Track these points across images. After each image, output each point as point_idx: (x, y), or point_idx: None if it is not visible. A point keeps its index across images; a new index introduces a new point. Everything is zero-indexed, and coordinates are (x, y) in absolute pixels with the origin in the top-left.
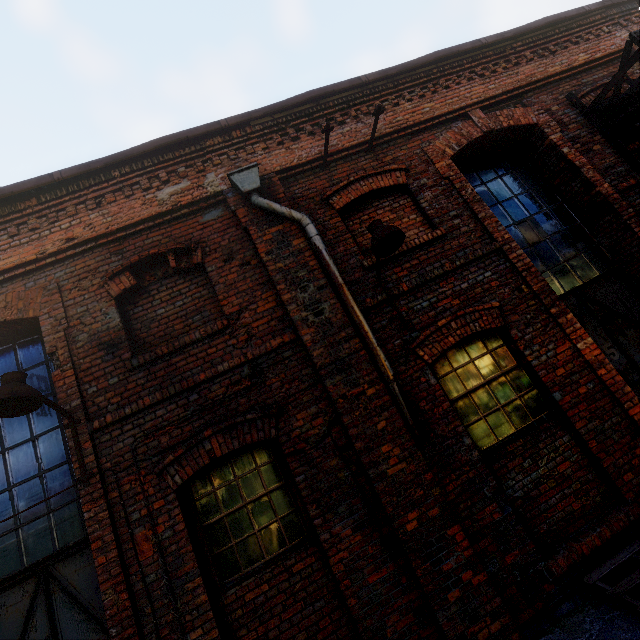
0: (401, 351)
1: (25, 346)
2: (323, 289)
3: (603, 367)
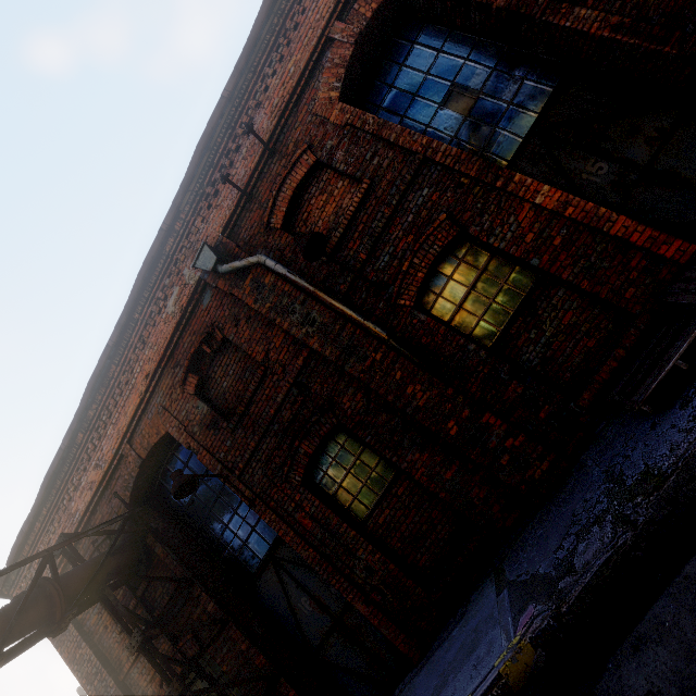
0: (387, 310)
1: (177, 449)
2: (305, 303)
3: (569, 206)
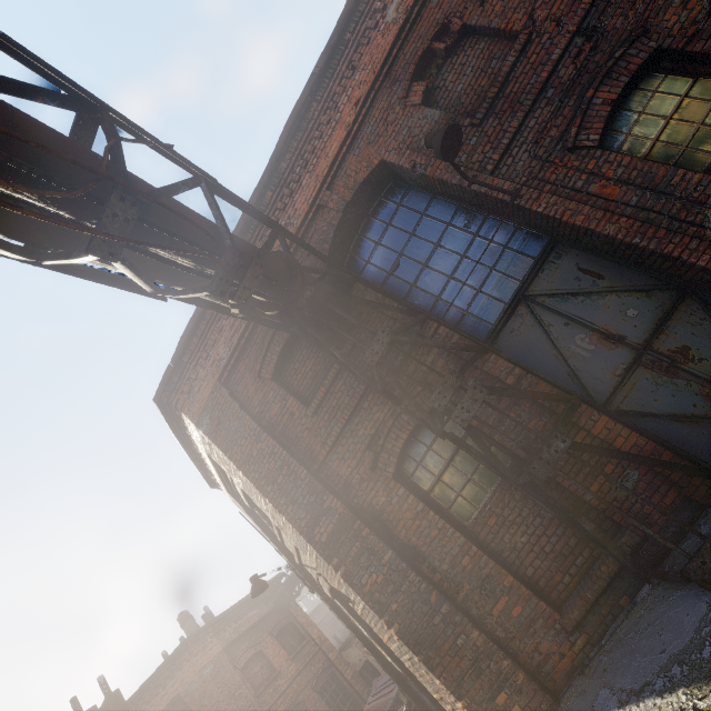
0: None
1: (376, 210)
2: None
3: None
